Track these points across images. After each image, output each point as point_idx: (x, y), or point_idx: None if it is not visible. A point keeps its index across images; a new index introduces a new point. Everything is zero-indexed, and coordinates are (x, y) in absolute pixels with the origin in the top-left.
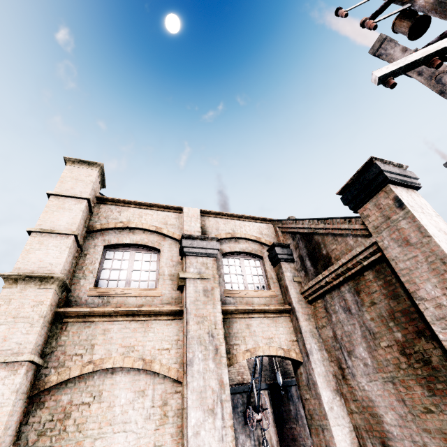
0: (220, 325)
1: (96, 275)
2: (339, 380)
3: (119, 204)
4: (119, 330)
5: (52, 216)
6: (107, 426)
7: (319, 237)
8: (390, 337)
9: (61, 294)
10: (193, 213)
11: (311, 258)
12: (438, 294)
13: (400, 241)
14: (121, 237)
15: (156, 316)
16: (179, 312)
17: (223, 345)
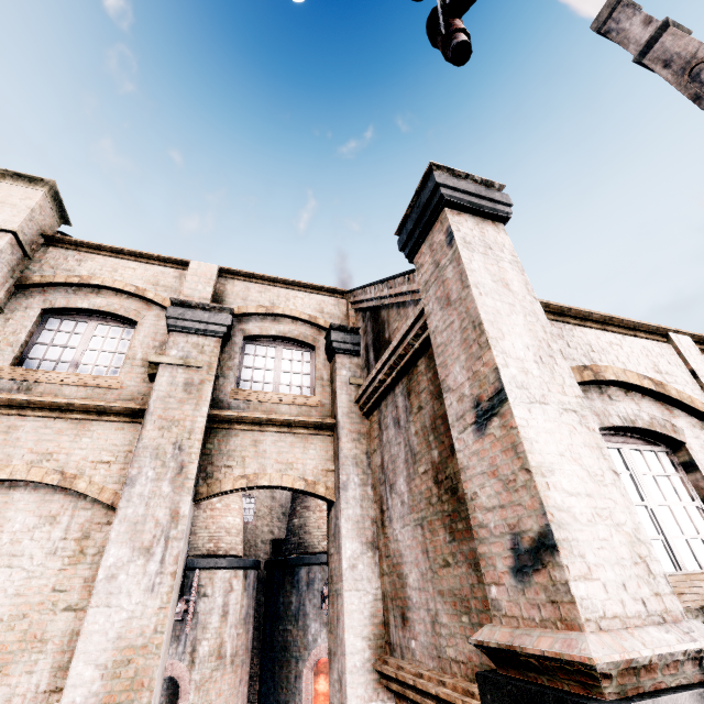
0: (199, 434)
1: (17, 350)
2: (379, 528)
3: (81, 250)
4: (33, 429)
5: None
6: None
7: (385, 313)
8: (428, 458)
9: None
10: (206, 271)
11: (375, 346)
12: (464, 379)
13: (443, 300)
14: (75, 298)
15: (102, 416)
16: (139, 412)
17: (196, 463)
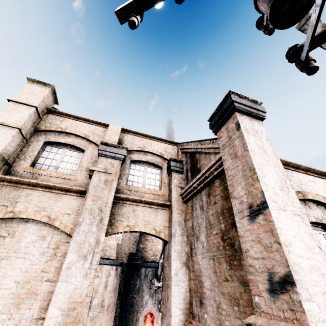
0: (110, 204)
1: (33, 159)
2: (189, 257)
3: (62, 116)
4: (38, 196)
5: (7, 114)
6: (13, 253)
7: (198, 155)
8: (218, 227)
9: (2, 166)
10: (116, 129)
11: (191, 170)
12: (243, 193)
13: (232, 155)
14: (59, 137)
15: (67, 192)
16: (83, 192)
17: (108, 218)
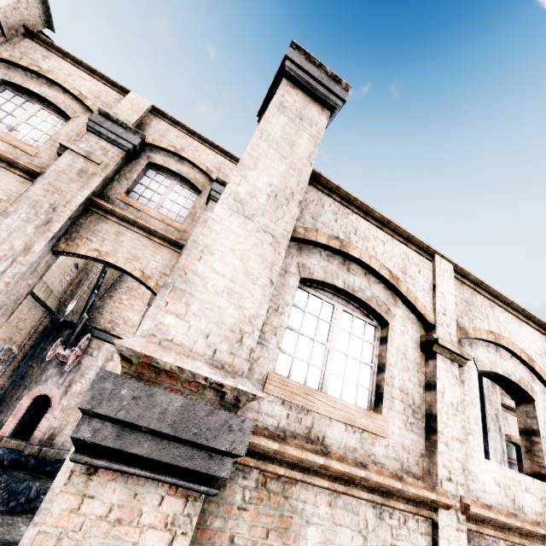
0: (73, 206)
1: None
2: None
3: (51, 50)
4: None
5: None
6: None
7: None
8: None
9: None
10: (140, 103)
11: None
12: None
13: None
14: (30, 82)
15: (10, 167)
16: (38, 176)
17: (61, 223)
